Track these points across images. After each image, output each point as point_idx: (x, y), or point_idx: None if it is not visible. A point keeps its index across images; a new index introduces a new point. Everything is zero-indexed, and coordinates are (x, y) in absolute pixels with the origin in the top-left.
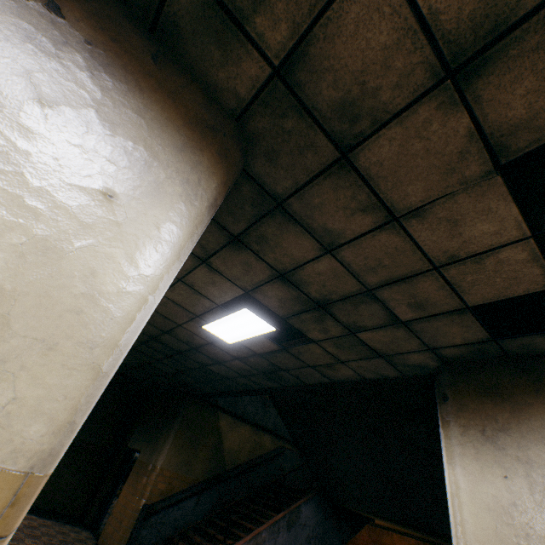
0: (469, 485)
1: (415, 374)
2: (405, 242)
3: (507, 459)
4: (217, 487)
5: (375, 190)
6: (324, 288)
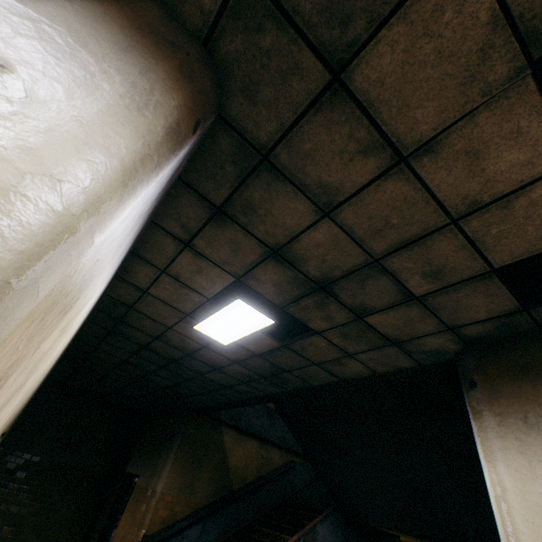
0: (518, 486)
1: (433, 362)
2: (416, 190)
3: None
4: (224, 510)
5: (376, 121)
6: (323, 263)
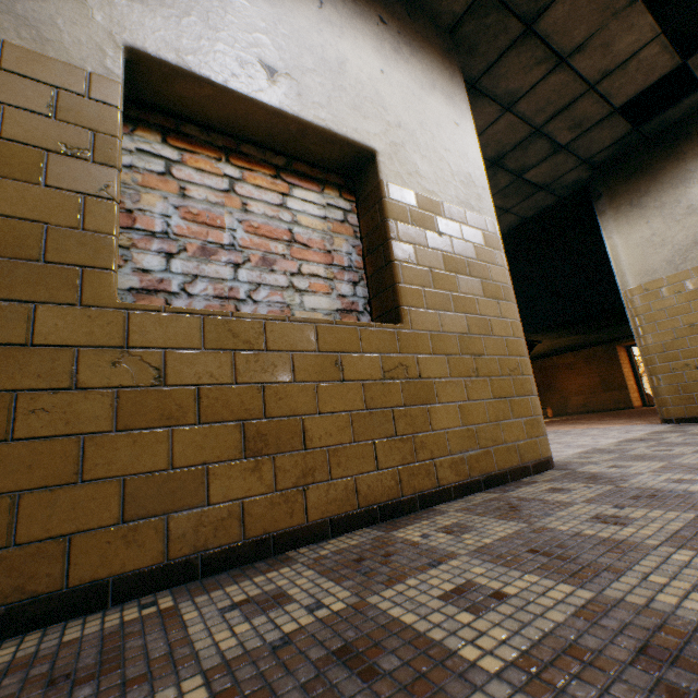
0: (623, 241)
1: (570, 193)
2: (569, 76)
3: (648, 212)
4: None
5: (549, 45)
6: (499, 145)
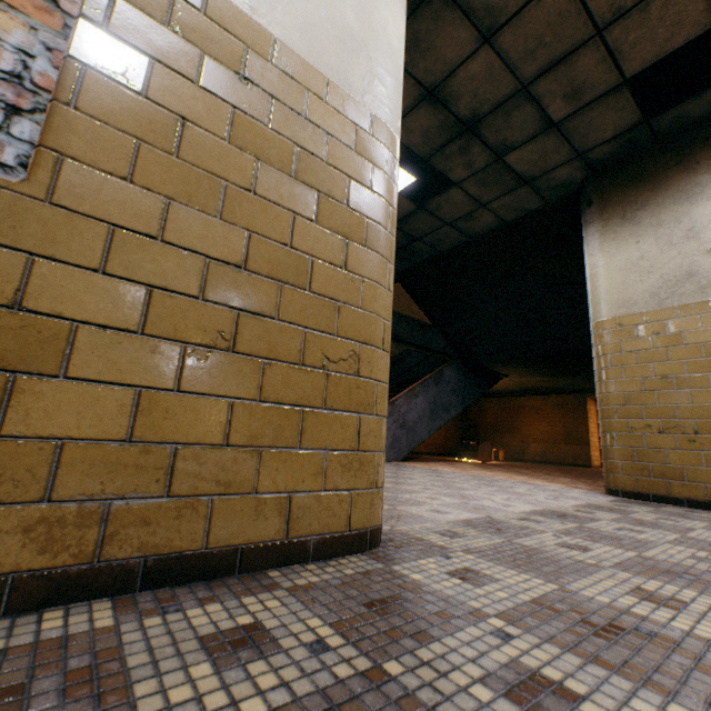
0: (606, 261)
1: (559, 198)
2: (571, 2)
3: (641, 229)
4: None
5: None
6: (475, 99)
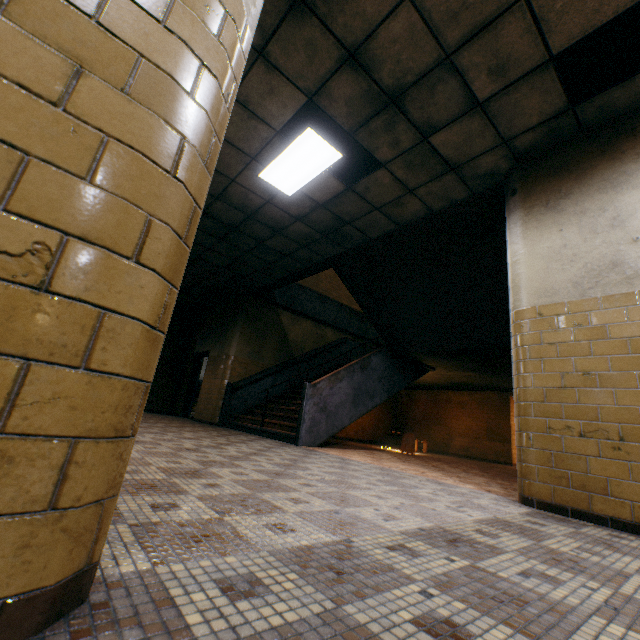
0: (528, 249)
1: (485, 189)
2: None
3: (565, 217)
4: (289, 370)
5: None
6: (398, 67)
